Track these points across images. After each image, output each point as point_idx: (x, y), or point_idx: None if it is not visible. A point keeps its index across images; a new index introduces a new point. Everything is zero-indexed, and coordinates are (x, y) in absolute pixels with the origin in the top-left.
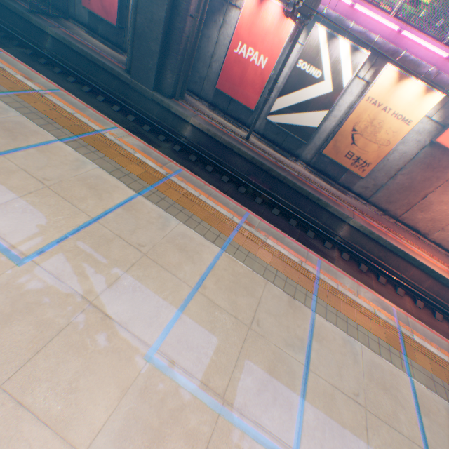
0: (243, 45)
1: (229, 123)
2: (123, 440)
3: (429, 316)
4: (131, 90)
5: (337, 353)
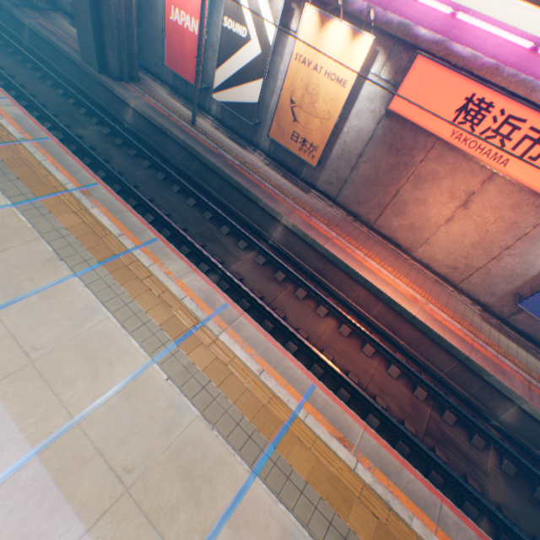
0: (176, 10)
1: (185, 109)
2: None
3: (354, 347)
4: (86, 75)
5: (59, 313)
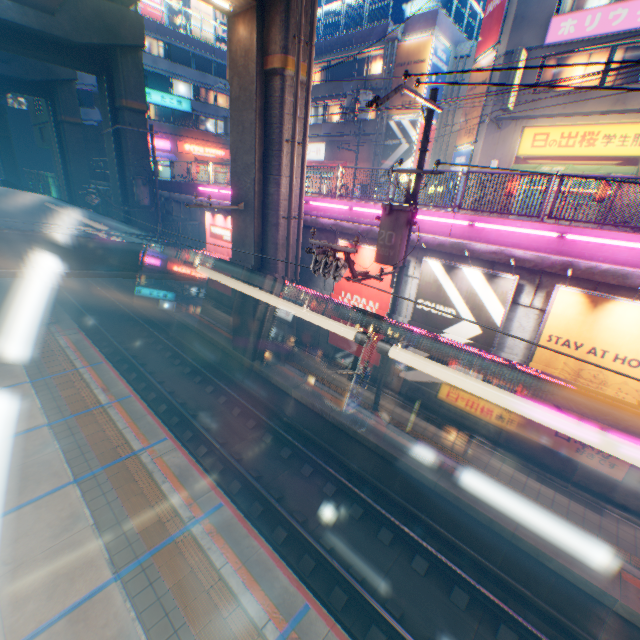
0: (346, 294)
1: (353, 383)
2: None
3: None
4: (234, 360)
5: None
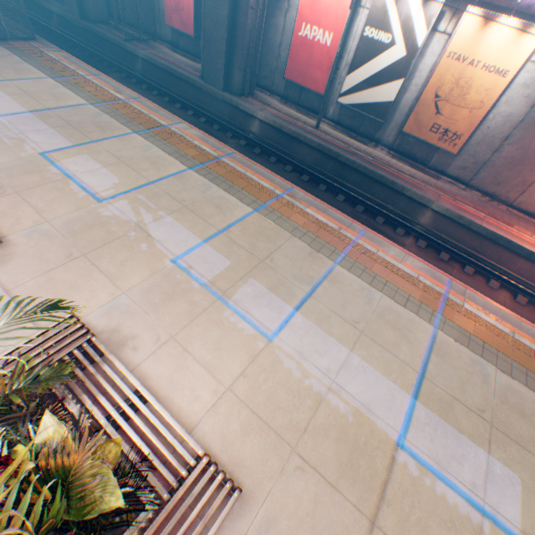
0: (306, 26)
1: (300, 115)
2: (148, 294)
3: (534, 314)
4: (205, 95)
5: (348, 294)
